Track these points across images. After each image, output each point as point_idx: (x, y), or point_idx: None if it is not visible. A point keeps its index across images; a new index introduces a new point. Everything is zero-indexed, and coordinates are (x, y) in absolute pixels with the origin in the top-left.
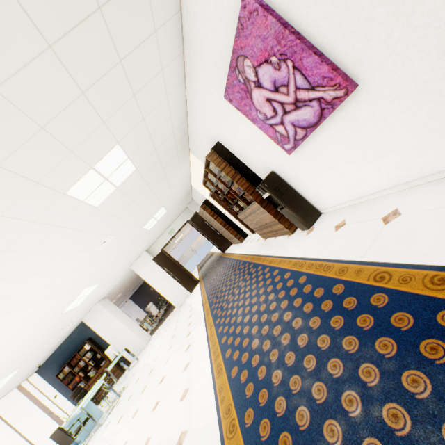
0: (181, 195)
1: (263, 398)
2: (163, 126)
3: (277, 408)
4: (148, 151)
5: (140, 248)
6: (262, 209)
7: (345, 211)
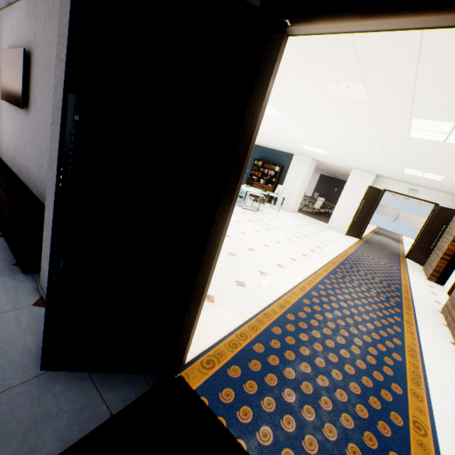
0: None
1: (302, 325)
2: None
3: (301, 335)
4: None
5: (377, 170)
6: None
7: None
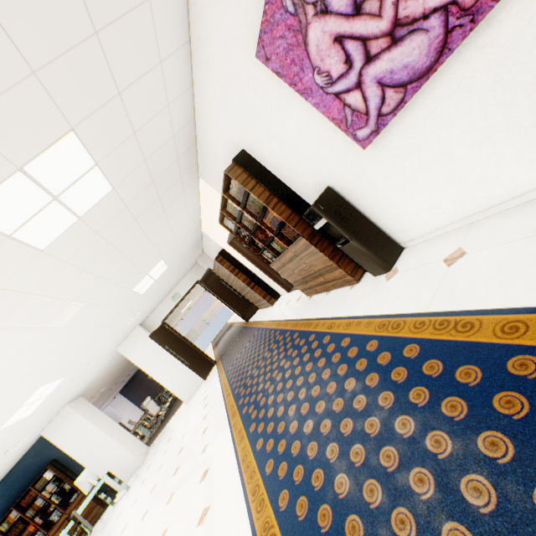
0: (187, 244)
1: None
2: (155, 118)
3: None
4: (132, 161)
5: (131, 321)
6: (312, 248)
7: (454, 236)
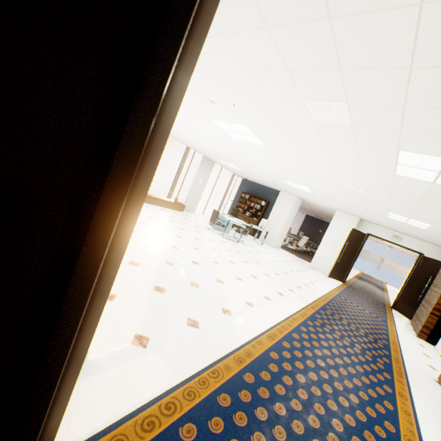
0: None
1: (262, 392)
2: None
3: (259, 409)
4: None
5: (361, 213)
6: None
7: None
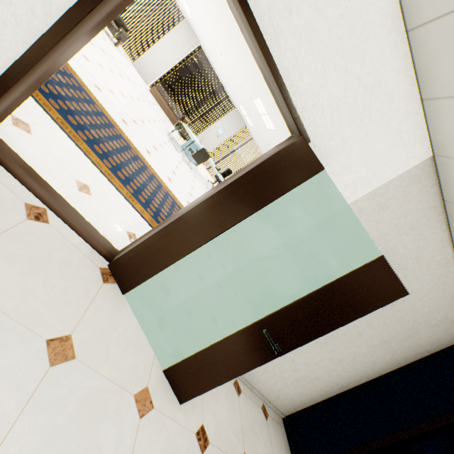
0: None
1: None
2: None
3: None
4: None
5: None
6: None
7: None
